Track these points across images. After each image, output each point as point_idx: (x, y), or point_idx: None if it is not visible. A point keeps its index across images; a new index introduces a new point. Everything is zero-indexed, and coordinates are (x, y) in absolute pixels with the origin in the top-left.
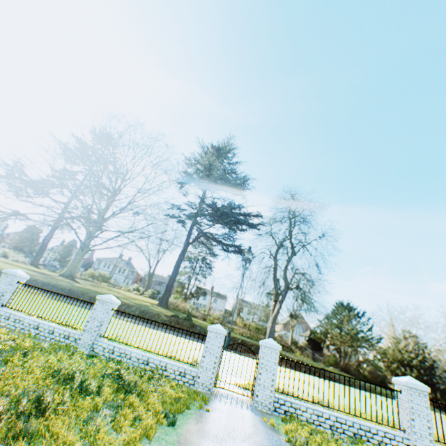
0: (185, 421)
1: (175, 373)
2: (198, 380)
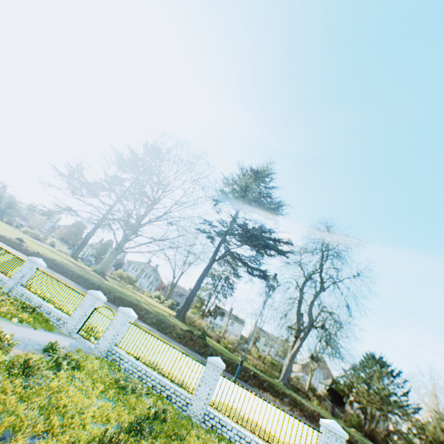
0: (4, 320)
1: (54, 318)
2: (65, 325)
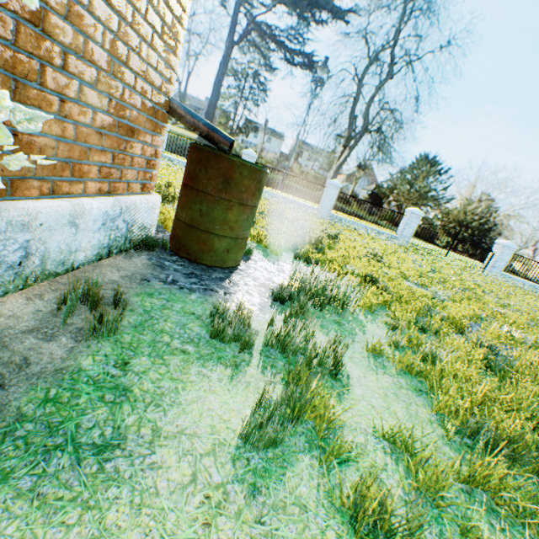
0: None
1: None
2: None
